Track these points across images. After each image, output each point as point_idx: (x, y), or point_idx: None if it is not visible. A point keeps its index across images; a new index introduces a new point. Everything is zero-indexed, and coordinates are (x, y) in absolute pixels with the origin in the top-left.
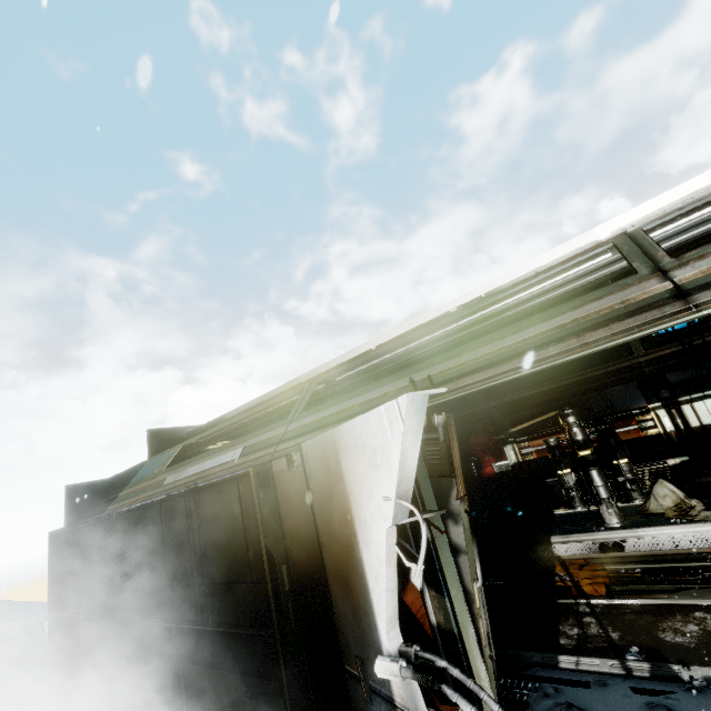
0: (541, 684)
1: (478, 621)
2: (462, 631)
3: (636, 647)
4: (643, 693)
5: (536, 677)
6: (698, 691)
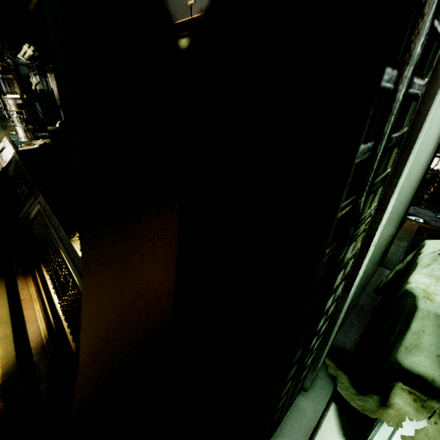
0: None
1: None
2: None
3: None
4: None
5: None
6: None
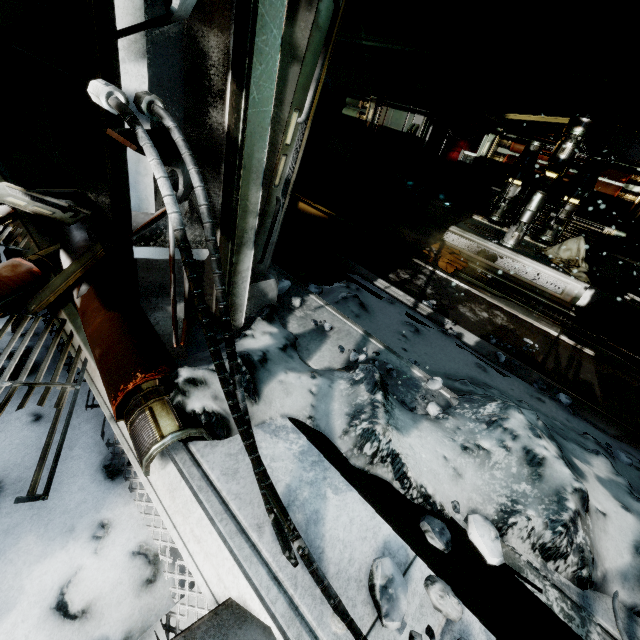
0: (351, 283)
1: (278, 155)
2: (246, 144)
3: (435, 302)
4: (411, 318)
5: (352, 278)
6: (446, 335)
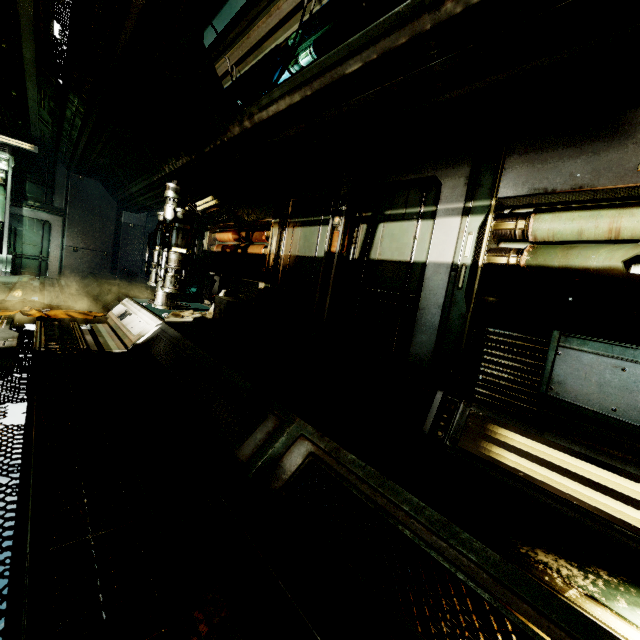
0: None
1: None
2: None
3: None
4: None
5: None
6: None
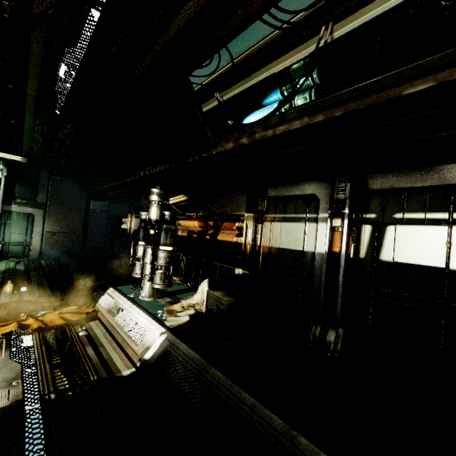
0: None
1: None
2: None
3: None
4: None
5: None
6: None
